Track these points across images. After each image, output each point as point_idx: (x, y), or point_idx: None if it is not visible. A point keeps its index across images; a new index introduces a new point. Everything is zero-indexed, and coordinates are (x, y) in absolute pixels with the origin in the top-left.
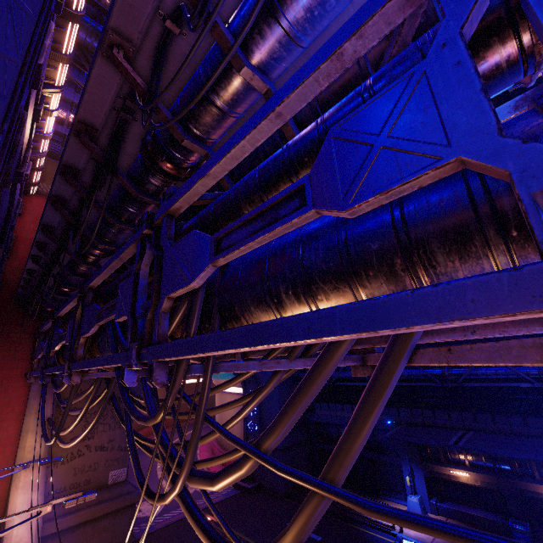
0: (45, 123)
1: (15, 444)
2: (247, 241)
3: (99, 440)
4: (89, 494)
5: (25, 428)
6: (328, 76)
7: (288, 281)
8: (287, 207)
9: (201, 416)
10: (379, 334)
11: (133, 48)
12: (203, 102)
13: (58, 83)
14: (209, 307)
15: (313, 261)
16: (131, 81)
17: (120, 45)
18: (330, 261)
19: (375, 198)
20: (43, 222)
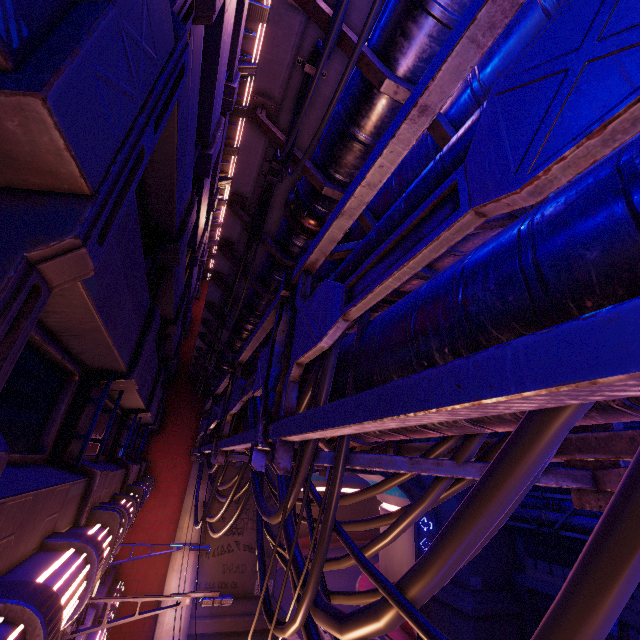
0: (220, 213)
1: (177, 522)
2: (381, 279)
3: (248, 538)
4: (225, 597)
5: (184, 507)
6: (491, 28)
7: (443, 333)
8: (433, 221)
9: (329, 523)
10: (604, 394)
11: (275, 105)
12: (342, 139)
13: (231, 175)
14: (344, 378)
15: (480, 298)
16: (272, 137)
17: (263, 105)
18: (508, 294)
19: (577, 146)
20: (207, 299)
